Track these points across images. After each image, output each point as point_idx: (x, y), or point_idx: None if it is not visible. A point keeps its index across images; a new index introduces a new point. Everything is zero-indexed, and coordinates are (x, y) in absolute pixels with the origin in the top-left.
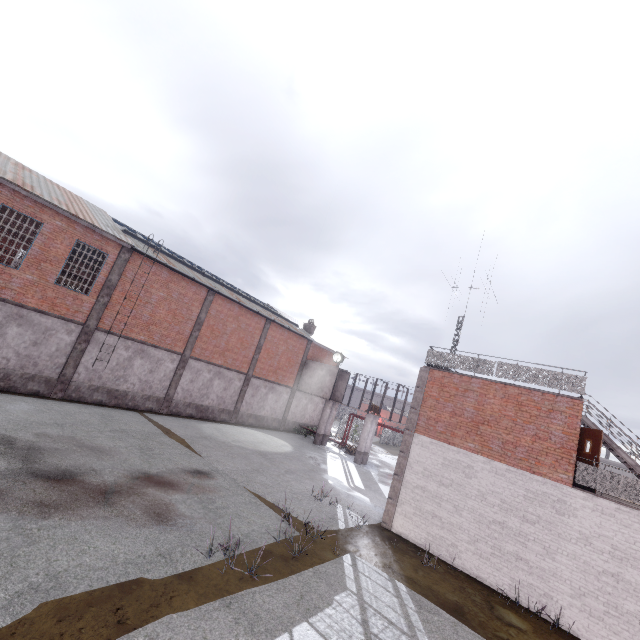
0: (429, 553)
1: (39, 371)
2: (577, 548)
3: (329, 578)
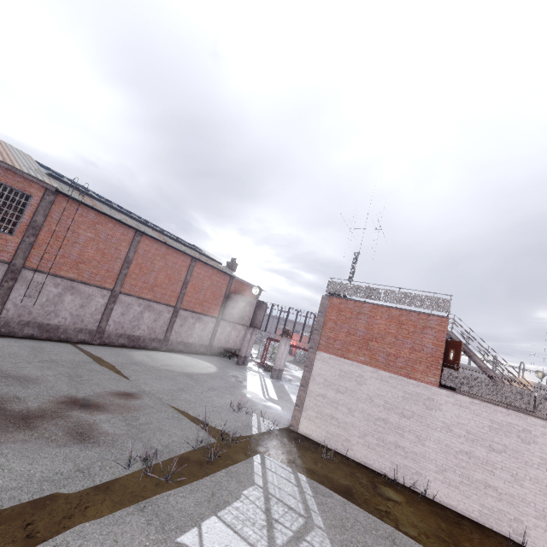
0: (328, 448)
1: None
2: (441, 435)
3: (239, 476)
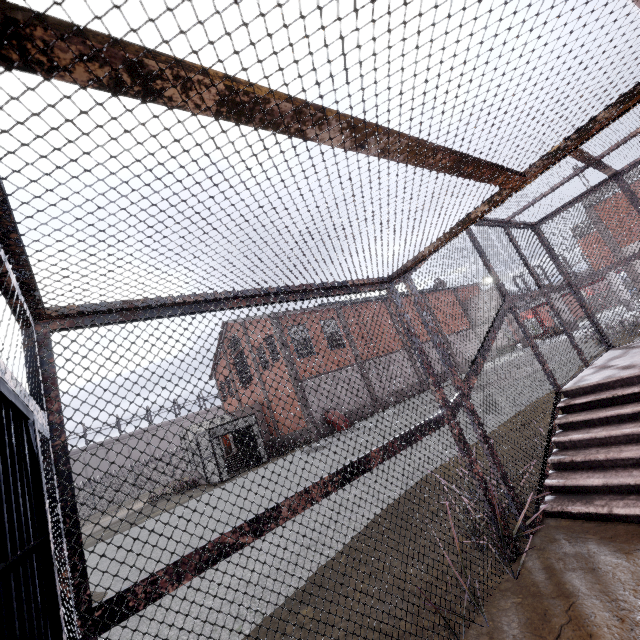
0: None
1: (363, 401)
2: None
3: None
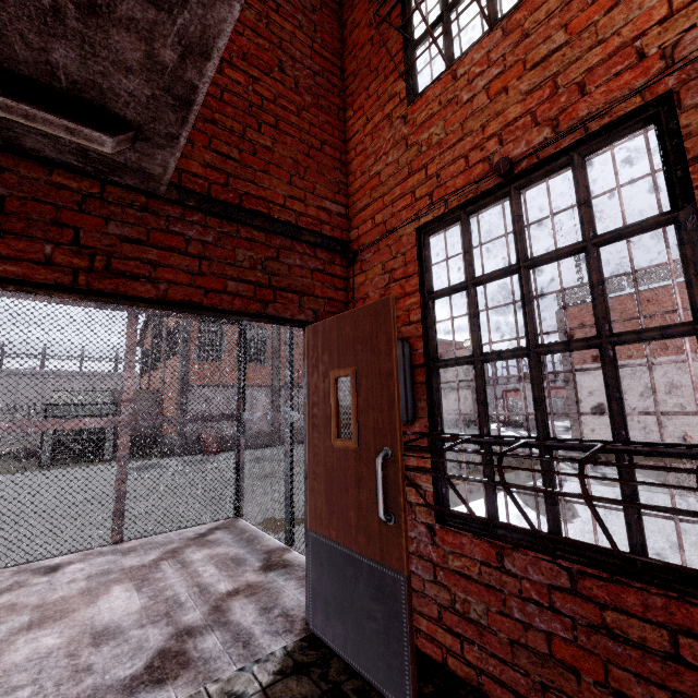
0: None
1: (259, 429)
2: None
3: None
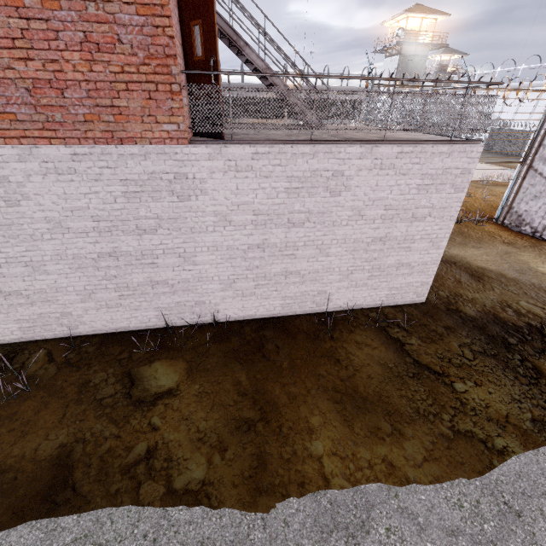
0: (37, 344)
1: None
2: (217, 236)
3: None
